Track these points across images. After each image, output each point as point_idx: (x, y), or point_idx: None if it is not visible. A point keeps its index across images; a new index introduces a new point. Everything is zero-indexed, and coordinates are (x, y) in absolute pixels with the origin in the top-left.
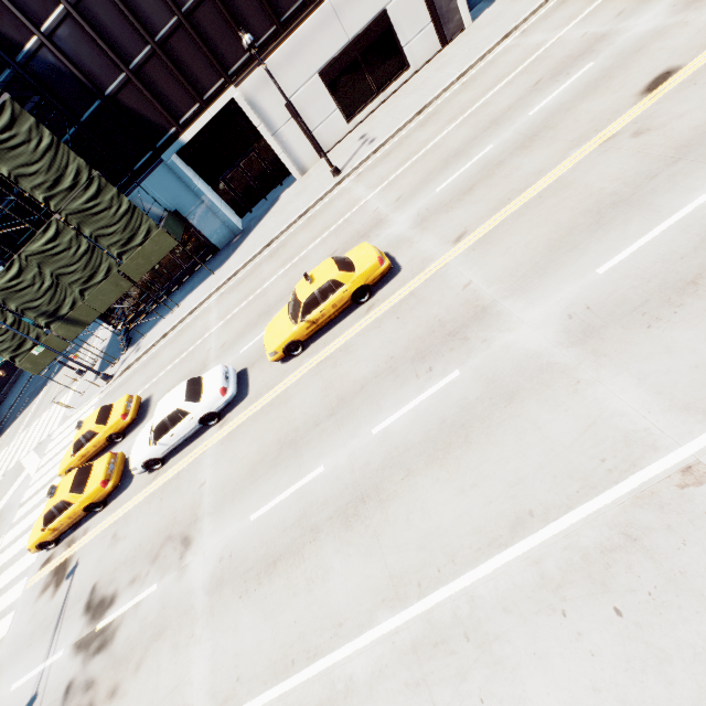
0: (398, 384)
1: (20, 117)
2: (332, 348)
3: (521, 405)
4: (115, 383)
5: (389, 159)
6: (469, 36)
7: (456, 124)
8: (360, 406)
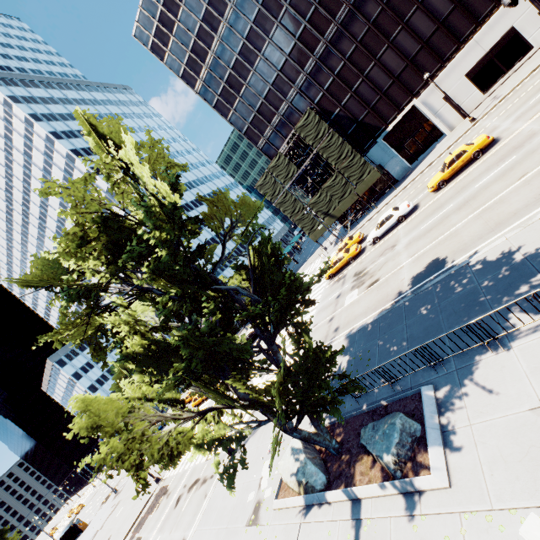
0: (488, 172)
1: (333, 136)
2: (460, 178)
3: (536, 152)
4: None
5: (507, 101)
6: None
7: None
8: (470, 185)
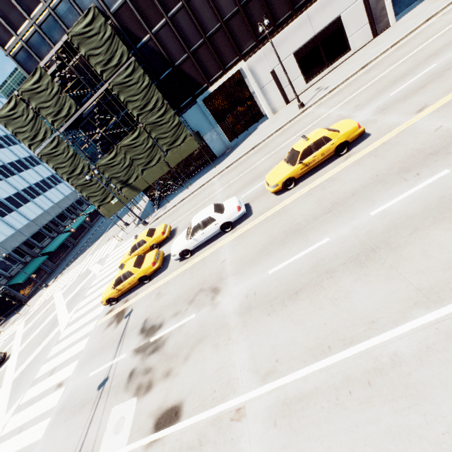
0: (388, 187)
1: (136, 70)
2: (319, 181)
3: None
4: (149, 226)
5: (343, 92)
6: (395, 28)
7: (397, 64)
8: (354, 203)
